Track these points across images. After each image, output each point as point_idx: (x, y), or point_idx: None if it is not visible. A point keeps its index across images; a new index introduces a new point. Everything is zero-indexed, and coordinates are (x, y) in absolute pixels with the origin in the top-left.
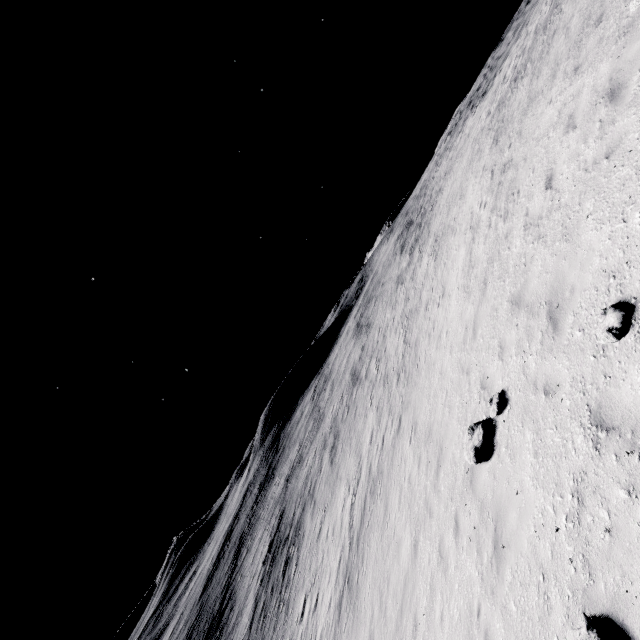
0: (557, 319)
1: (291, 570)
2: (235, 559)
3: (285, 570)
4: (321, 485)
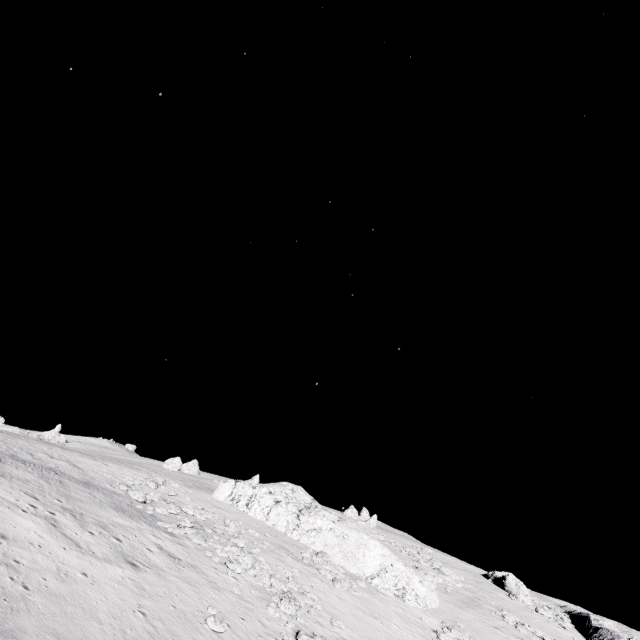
0: (217, 588)
1: None
2: None
3: None
4: None
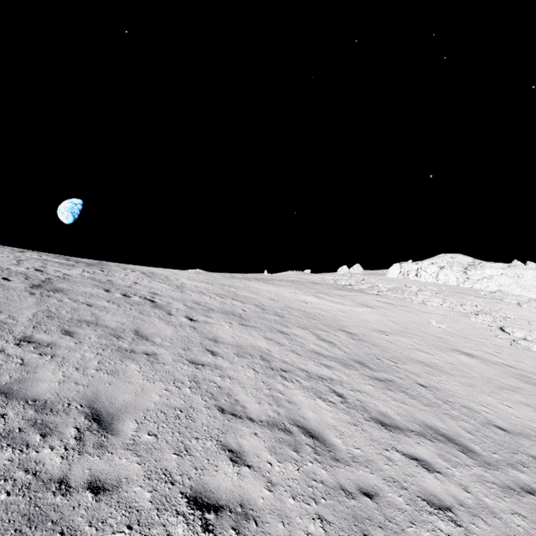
0: (426, 313)
1: None
2: None
3: None
4: None
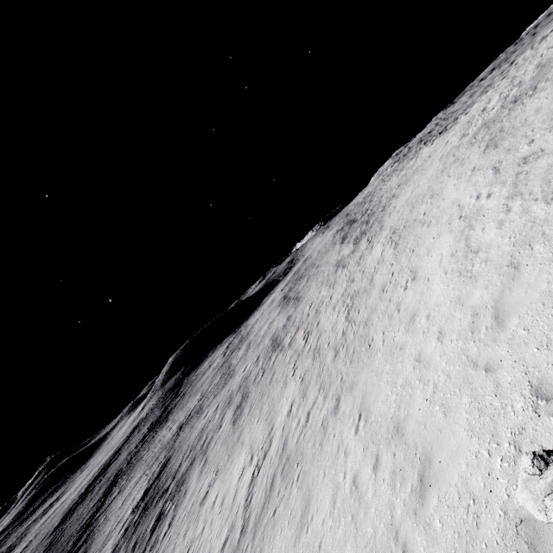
0: None
1: (162, 529)
2: (104, 497)
3: (155, 527)
4: (217, 443)
